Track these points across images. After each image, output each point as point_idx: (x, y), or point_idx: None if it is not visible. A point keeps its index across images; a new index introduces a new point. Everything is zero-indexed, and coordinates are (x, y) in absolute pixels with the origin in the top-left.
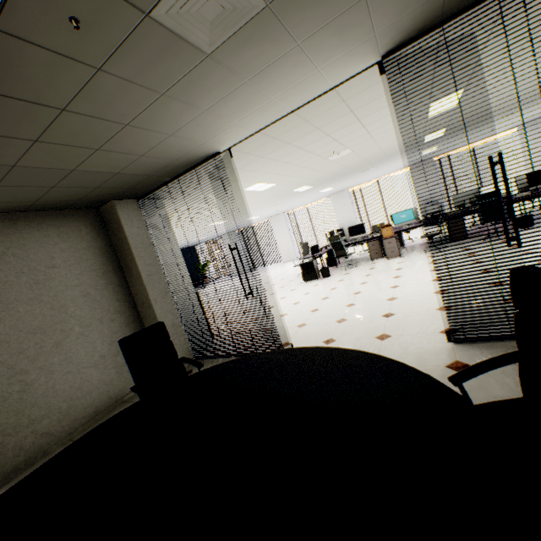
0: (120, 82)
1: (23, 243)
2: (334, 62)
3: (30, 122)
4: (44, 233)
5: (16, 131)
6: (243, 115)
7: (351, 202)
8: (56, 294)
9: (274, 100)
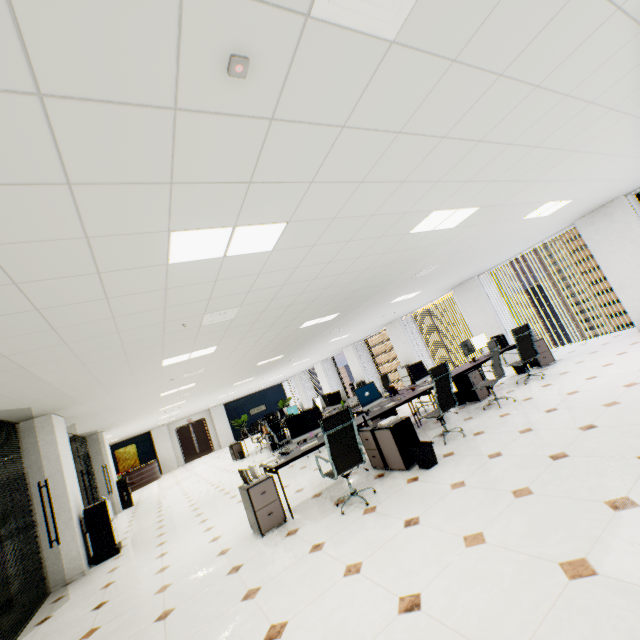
0: None
1: None
2: None
3: None
4: None
5: None
6: None
7: (357, 356)
8: None
9: None
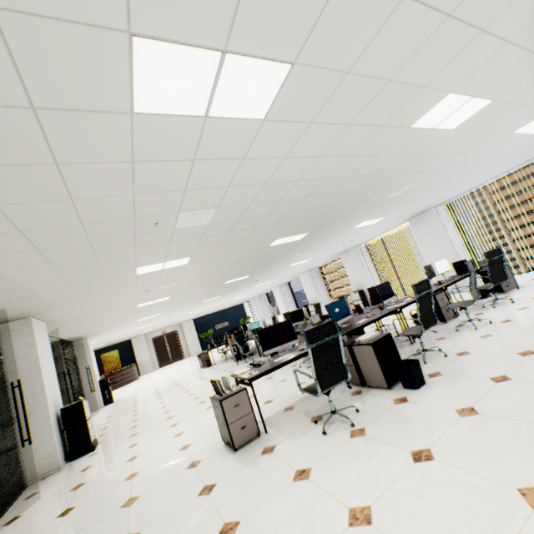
0: None
1: None
2: None
3: None
4: None
5: None
6: None
7: (312, 281)
8: None
9: None
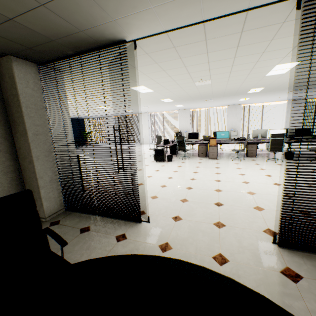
0: None
1: None
2: None
3: None
4: None
5: None
6: (164, 0)
7: (190, 117)
8: None
9: None
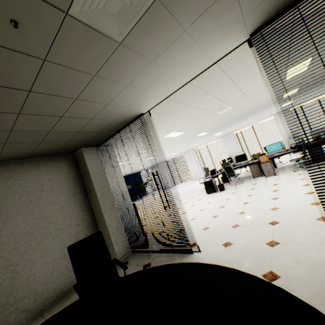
0: (62, 68)
1: (25, 176)
2: (214, 42)
3: (11, 101)
4: (39, 170)
5: (4, 108)
6: (154, 87)
7: (235, 140)
8: (42, 209)
9: (174, 74)
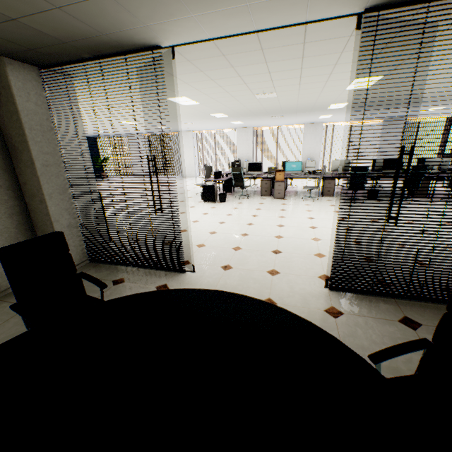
0: None
1: None
2: None
3: None
4: None
5: None
6: (207, 10)
7: (252, 140)
8: None
9: (247, 6)
